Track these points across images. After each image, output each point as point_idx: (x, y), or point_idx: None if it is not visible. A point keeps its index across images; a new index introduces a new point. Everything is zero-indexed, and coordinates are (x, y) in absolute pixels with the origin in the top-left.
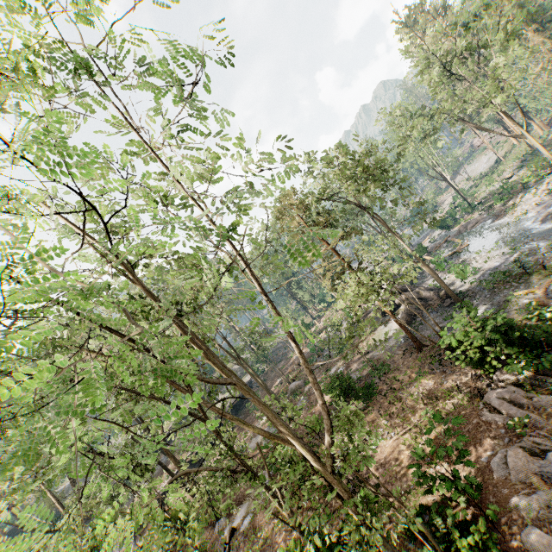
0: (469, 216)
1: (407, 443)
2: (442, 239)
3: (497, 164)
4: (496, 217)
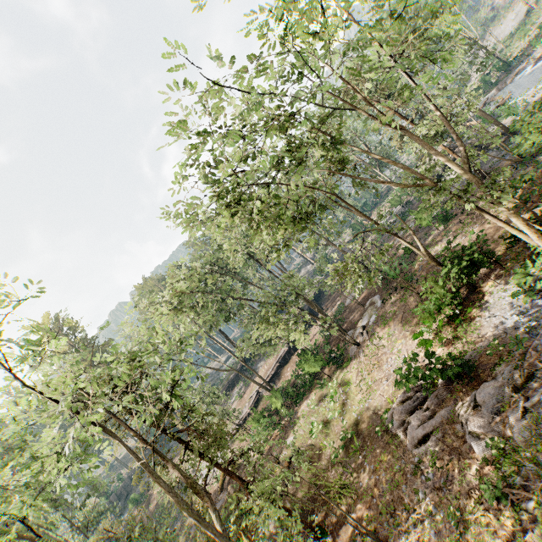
0: (505, 75)
1: (491, 222)
2: (480, 106)
3: (527, 16)
4: (536, 60)
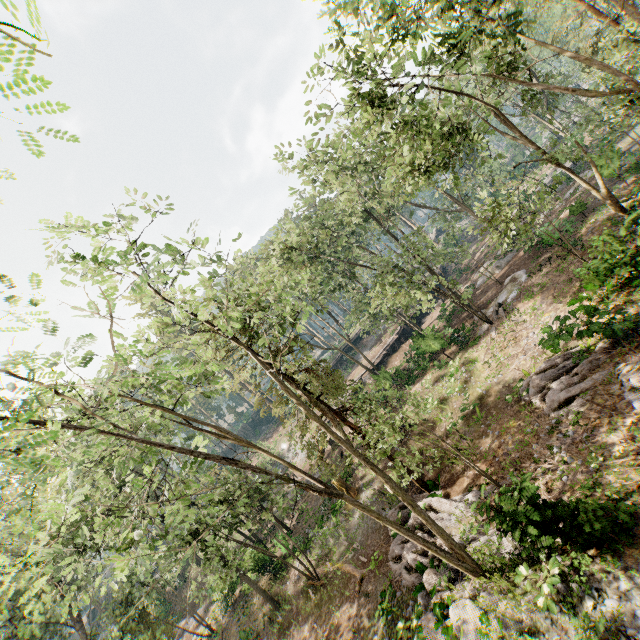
0: None
1: None
2: None
3: None
4: None
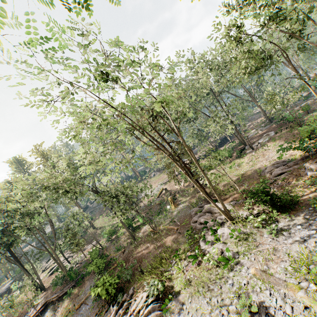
0: None
1: None
2: None
3: None
4: None
